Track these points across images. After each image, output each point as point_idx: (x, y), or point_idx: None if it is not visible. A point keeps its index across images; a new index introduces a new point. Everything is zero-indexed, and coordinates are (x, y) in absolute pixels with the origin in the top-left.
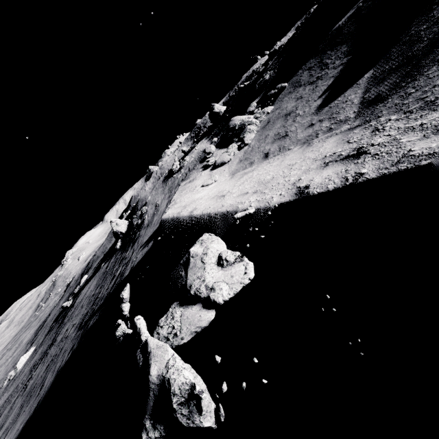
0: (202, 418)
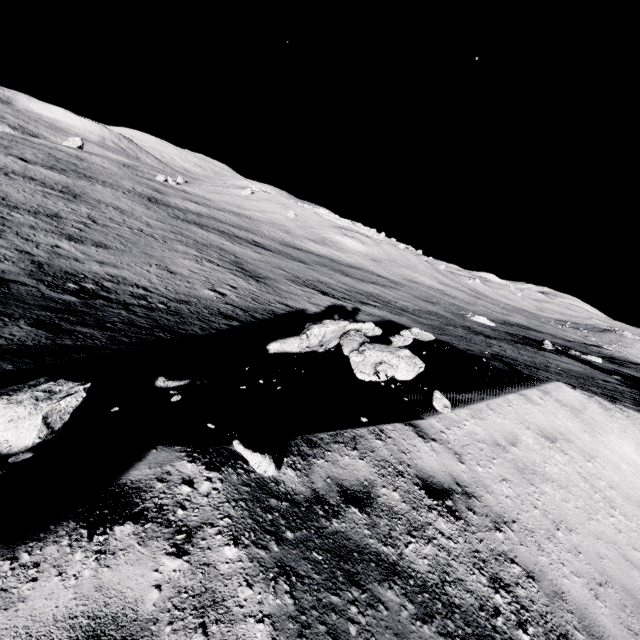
0: (300, 337)
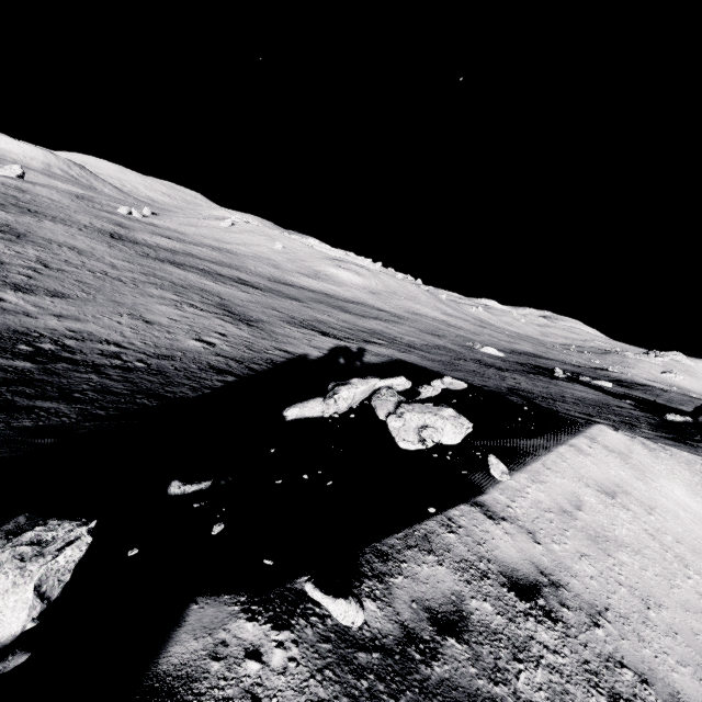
0: (326, 402)
